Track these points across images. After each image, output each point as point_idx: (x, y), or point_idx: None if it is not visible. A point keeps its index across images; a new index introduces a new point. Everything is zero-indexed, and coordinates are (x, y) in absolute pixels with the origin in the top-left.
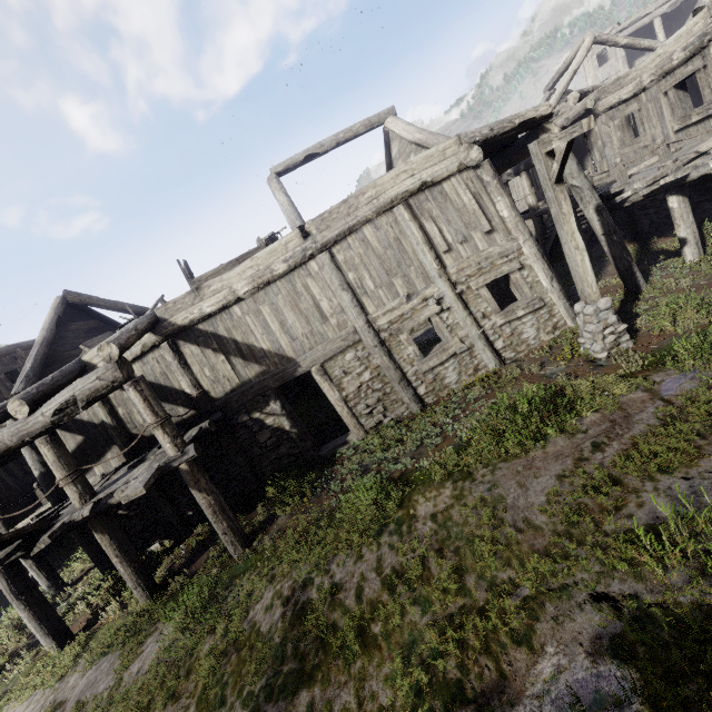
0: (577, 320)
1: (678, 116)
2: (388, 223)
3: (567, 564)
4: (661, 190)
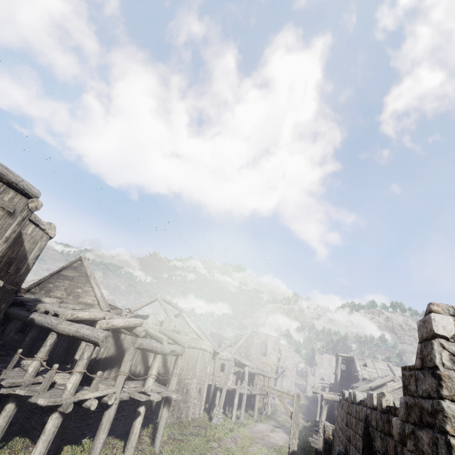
0: (216, 412)
1: (218, 370)
2: (198, 353)
3: (250, 454)
4: (218, 388)
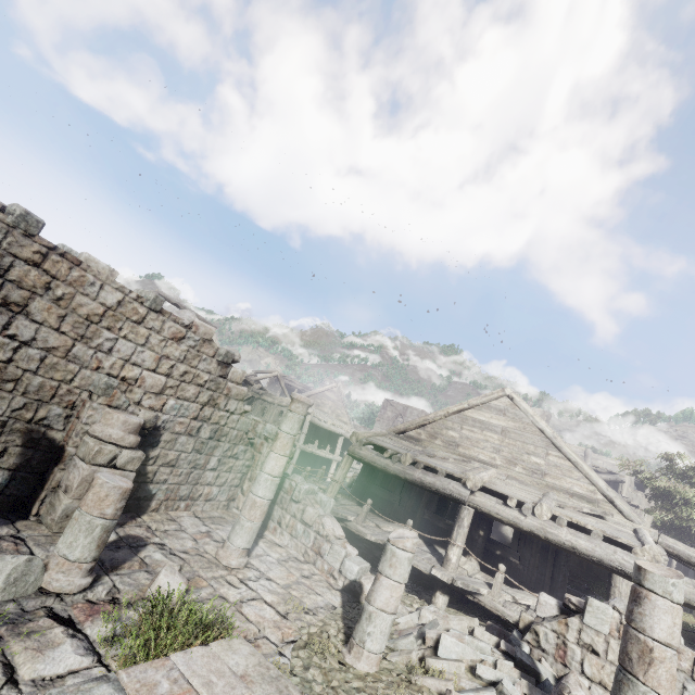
0: None
1: (274, 419)
2: None
3: None
4: None
